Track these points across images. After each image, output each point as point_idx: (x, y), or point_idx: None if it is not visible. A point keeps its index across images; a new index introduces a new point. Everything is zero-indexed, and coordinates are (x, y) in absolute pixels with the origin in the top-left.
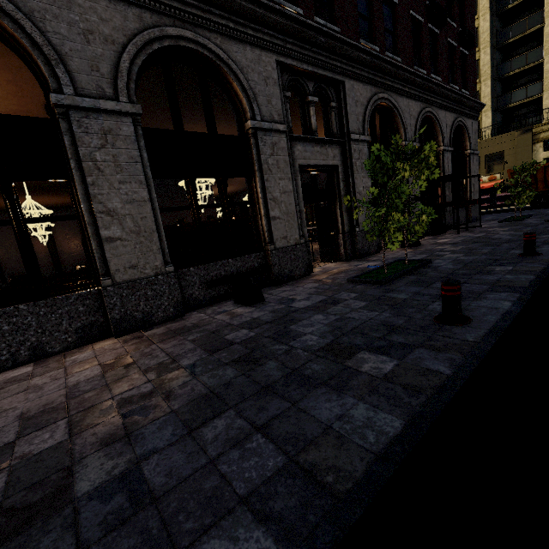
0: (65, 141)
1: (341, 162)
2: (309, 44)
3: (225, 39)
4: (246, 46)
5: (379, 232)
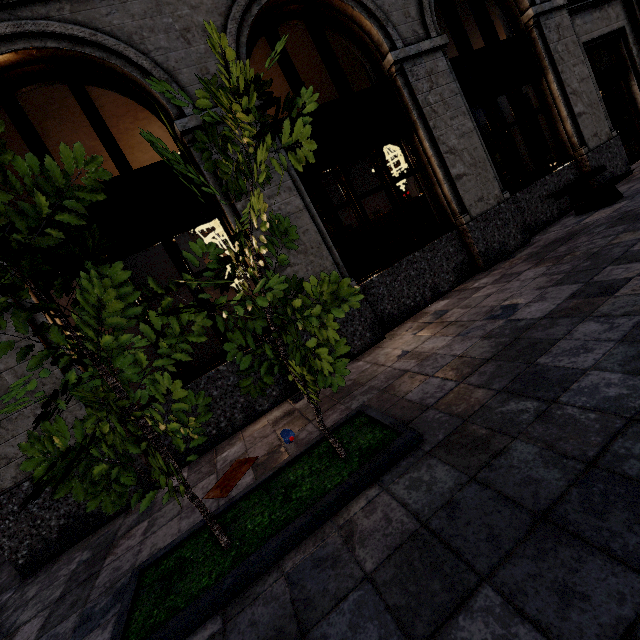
0: (405, 95)
1: (627, 21)
2: None
3: None
4: None
5: None
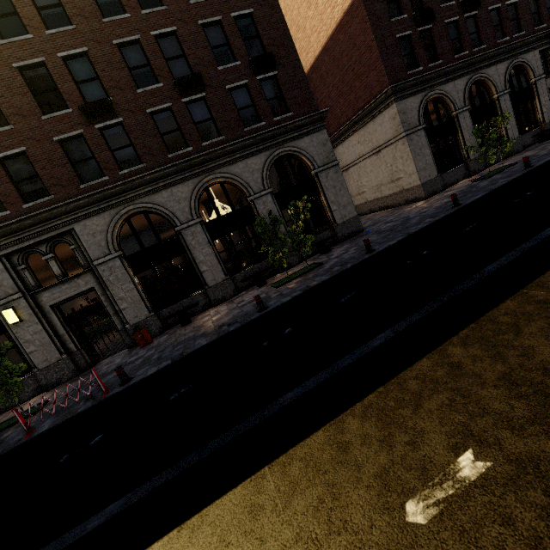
0: (498, 105)
1: None
2: (549, 36)
3: (524, 55)
4: (530, 53)
5: None
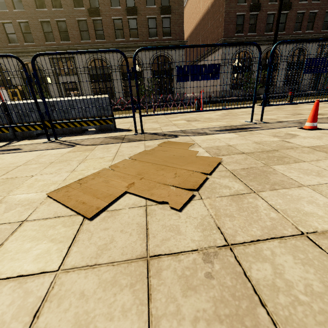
0: (278, 66)
1: None
2: None
3: (307, 44)
4: (311, 44)
5: (326, 82)
